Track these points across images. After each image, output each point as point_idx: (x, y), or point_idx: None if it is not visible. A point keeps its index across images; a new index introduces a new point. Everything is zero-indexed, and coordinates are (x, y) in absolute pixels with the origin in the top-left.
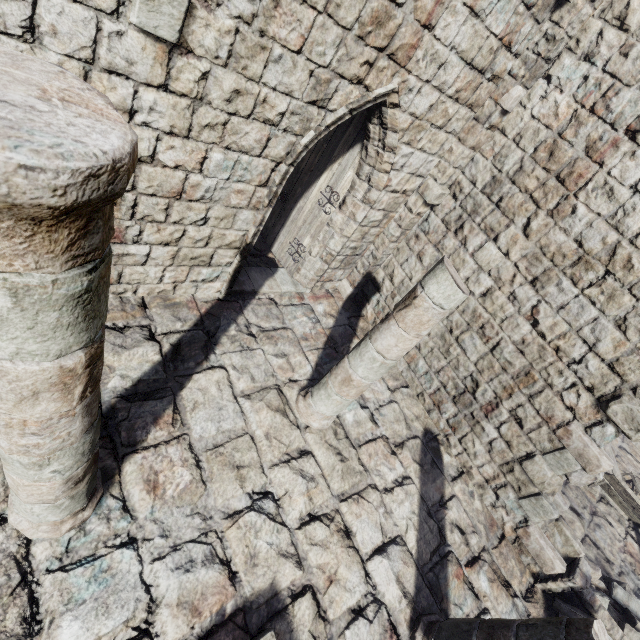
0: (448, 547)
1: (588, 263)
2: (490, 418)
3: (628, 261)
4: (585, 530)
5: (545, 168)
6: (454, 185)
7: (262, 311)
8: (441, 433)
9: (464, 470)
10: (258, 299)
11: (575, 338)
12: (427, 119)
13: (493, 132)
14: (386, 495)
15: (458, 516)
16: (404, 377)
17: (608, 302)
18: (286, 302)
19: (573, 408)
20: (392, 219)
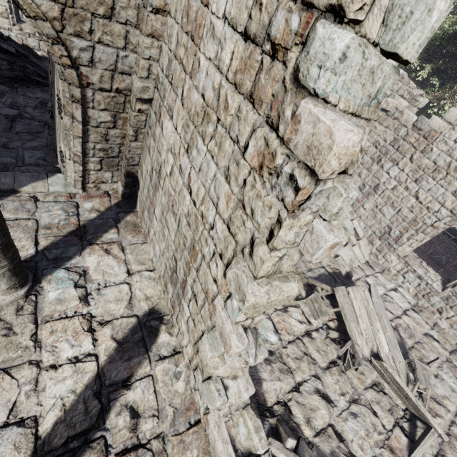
0: (100, 432)
1: (208, 115)
2: (184, 296)
3: (226, 100)
4: (331, 419)
5: (186, 32)
6: (157, 78)
7: (12, 205)
8: (169, 313)
9: (181, 350)
10: (16, 196)
11: (208, 200)
12: (80, 7)
13: (166, 17)
14: (45, 372)
15: (140, 397)
16: (153, 262)
17: (219, 153)
18: (48, 199)
19: (216, 279)
20: (127, 120)
